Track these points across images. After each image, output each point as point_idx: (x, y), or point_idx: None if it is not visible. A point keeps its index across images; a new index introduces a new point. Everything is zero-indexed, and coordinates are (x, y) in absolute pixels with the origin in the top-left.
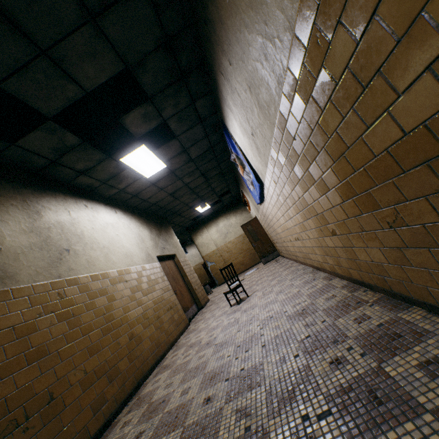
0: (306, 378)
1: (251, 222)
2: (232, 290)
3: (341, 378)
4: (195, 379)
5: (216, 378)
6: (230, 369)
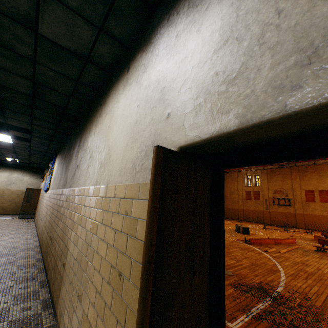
0: None
1: (36, 190)
2: None
3: (6, 261)
4: None
5: None
6: None
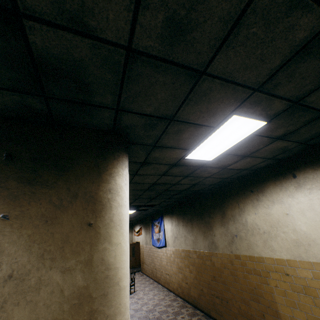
0: (176, 319)
1: (136, 244)
2: (131, 285)
3: (184, 319)
4: (134, 318)
5: (144, 318)
6: (149, 316)
